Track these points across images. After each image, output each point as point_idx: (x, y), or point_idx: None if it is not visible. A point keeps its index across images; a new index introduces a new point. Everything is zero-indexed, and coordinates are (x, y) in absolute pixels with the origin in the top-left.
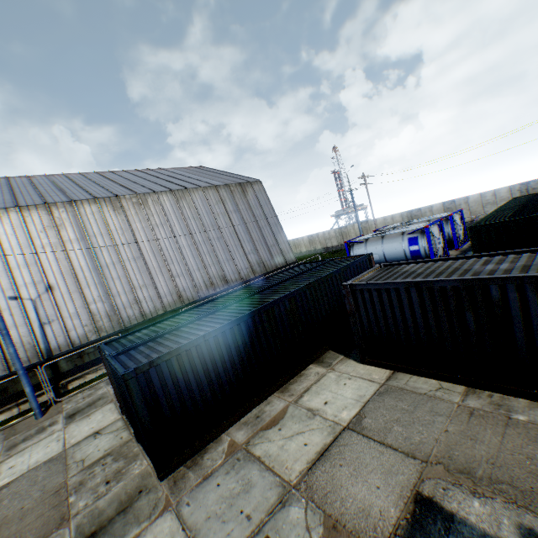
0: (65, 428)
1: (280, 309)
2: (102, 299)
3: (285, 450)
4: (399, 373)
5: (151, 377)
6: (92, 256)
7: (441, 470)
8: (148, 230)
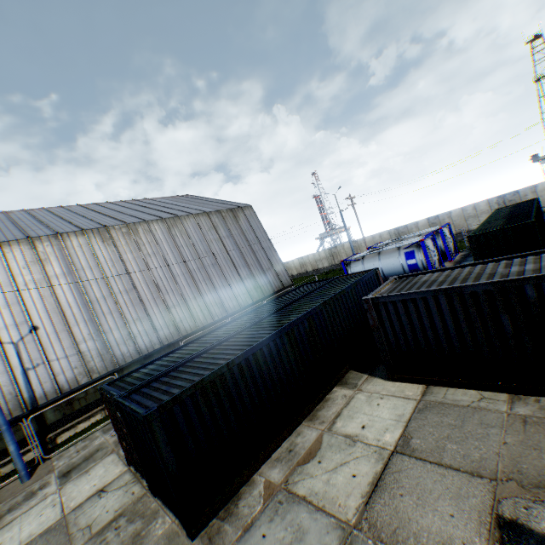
0: (61, 489)
1: (299, 330)
2: (93, 337)
3: (332, 484)
4: (433, 387)
5: (176, 415)
6: (81, 291)
7: (515, 487)
8: (140, 260)
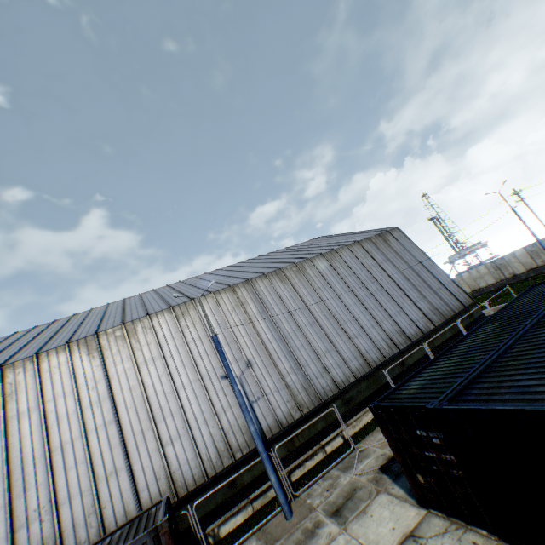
0: (345, 529)
1: None
2: (294, 370)
3: None
4: None
5: None
6: (275, 327)
7: None
8: (313, 294)
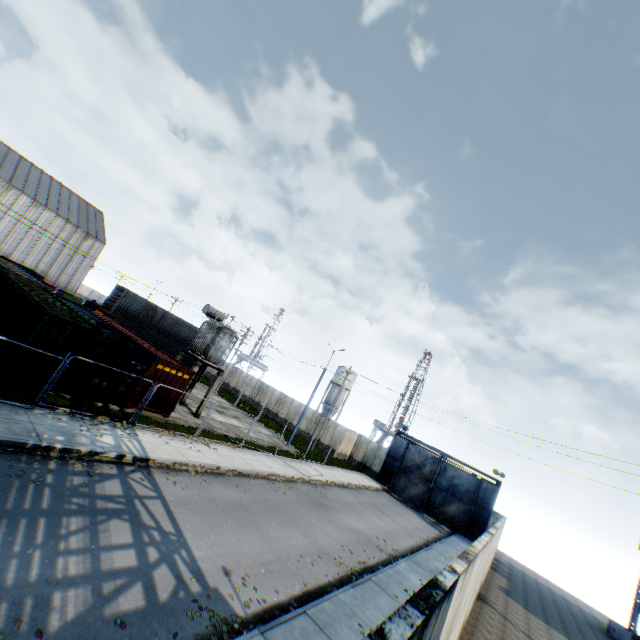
0: None
1: None
2: None
3: None
4: None
5: None
6: None
7: None
8: None
